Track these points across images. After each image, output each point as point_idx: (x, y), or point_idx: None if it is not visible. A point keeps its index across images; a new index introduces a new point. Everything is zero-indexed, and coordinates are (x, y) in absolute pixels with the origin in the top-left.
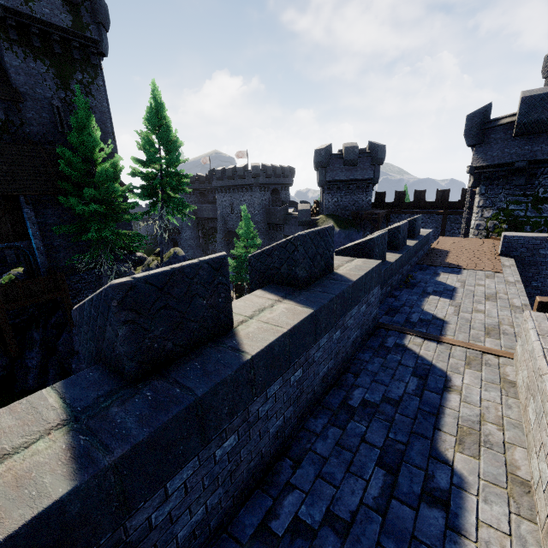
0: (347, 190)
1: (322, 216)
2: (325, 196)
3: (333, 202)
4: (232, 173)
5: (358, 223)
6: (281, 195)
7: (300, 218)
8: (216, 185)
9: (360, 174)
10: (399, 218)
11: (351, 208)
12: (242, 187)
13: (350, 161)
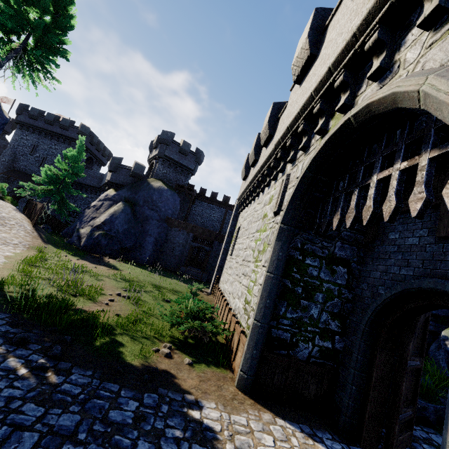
0: (175, 169)
1: (151, 178)
2: (159, 165)
3: (163, 172)
4: (54, 119)
5: (178, 192)
6: (93, 167)
7: (135, 169)
8: (23, 120)
9: (187, 162)
10: (201, 204)
11: (174, 183)
12: (60, 136)
13: (184, 151)
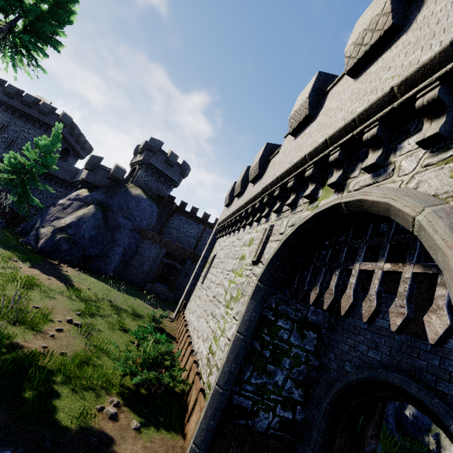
0: (158, 178)
1: (131, 183)
2: (141, 172)
3: (145, 179)
4: (33, 101)
5: (157, 203)
6: (69, 158)
7: (114, 172)
8: None
9: (171, 174)
10: (179, 217)
11: (154, 192)
12: (37, 120)
13: (171, 161)
